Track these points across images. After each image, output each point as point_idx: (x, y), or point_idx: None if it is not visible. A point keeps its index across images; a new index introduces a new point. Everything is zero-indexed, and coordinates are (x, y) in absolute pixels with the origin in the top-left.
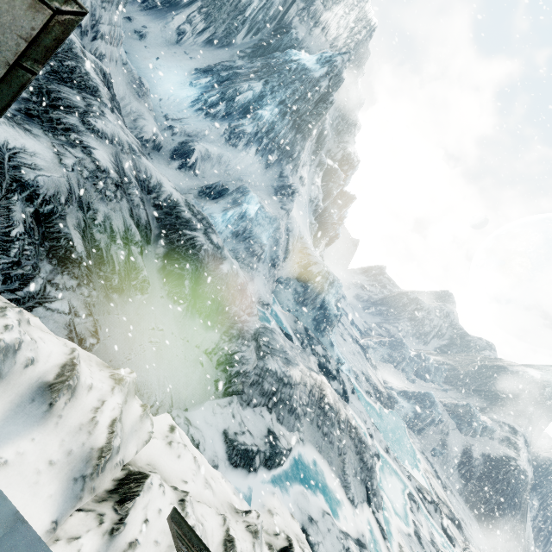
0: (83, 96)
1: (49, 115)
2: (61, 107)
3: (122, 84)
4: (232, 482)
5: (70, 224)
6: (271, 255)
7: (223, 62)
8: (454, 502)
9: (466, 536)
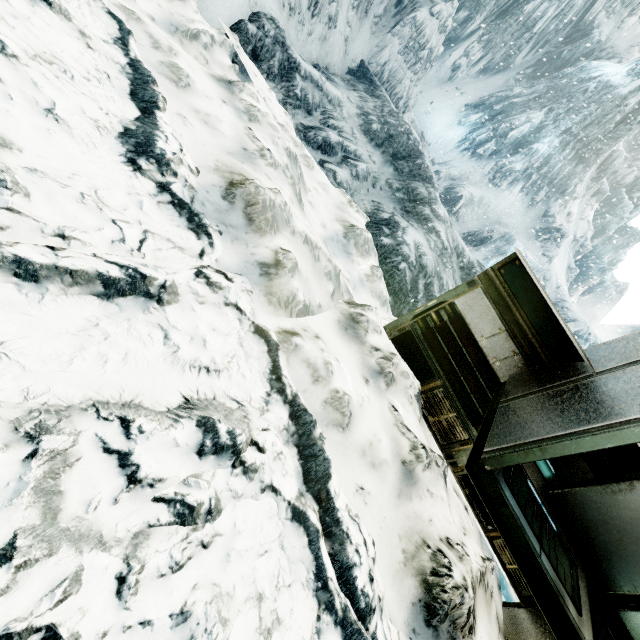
0: (425, 186)
1: (416, 209)
2: (418, 200)
3: None
4: None
5: (435, 290)
6: None
7: (498, 93)
8: None
9: None
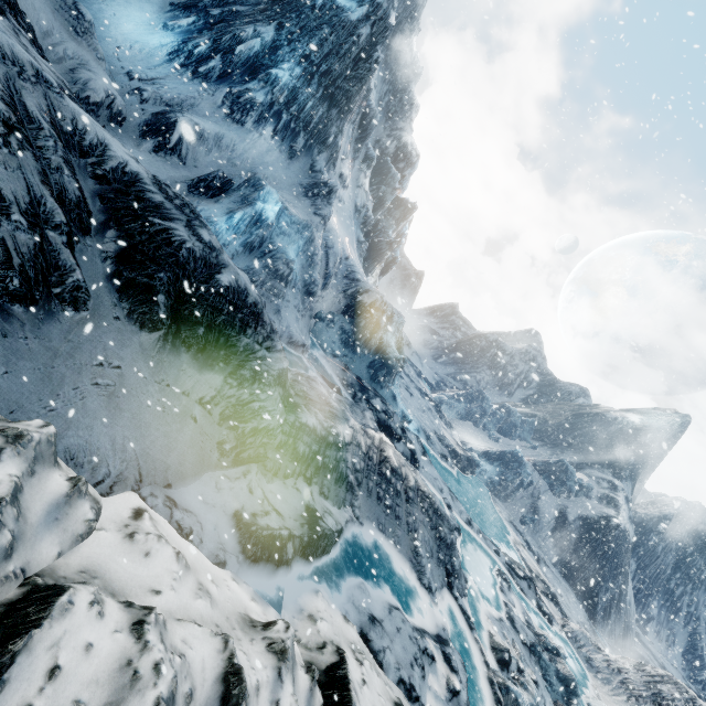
0: None
1: None
2: None
3: (45, 9)
4: (251, 584)
5: None
6: (304, 279)
7: None
8: (549, 574)
9: (564, 612)
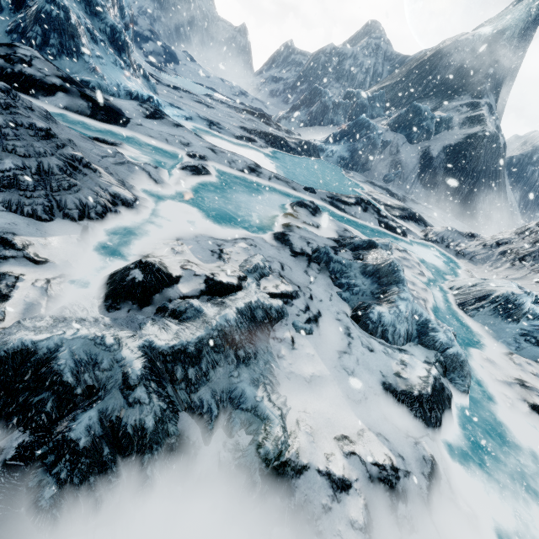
0: None
1: None
2: None
3: None
4: None
5: None
6: None
7: None
8: (419, 209)
9: (430, 225)
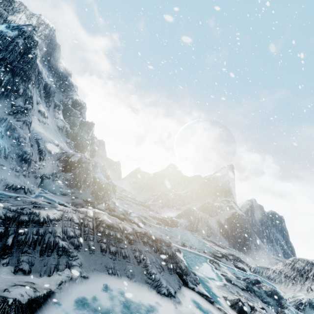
0: None
1: None
2: None
3: None
4: None
5: None
6: (16, 153)
7: None
8: (231, 251)
9: (246, 263)
